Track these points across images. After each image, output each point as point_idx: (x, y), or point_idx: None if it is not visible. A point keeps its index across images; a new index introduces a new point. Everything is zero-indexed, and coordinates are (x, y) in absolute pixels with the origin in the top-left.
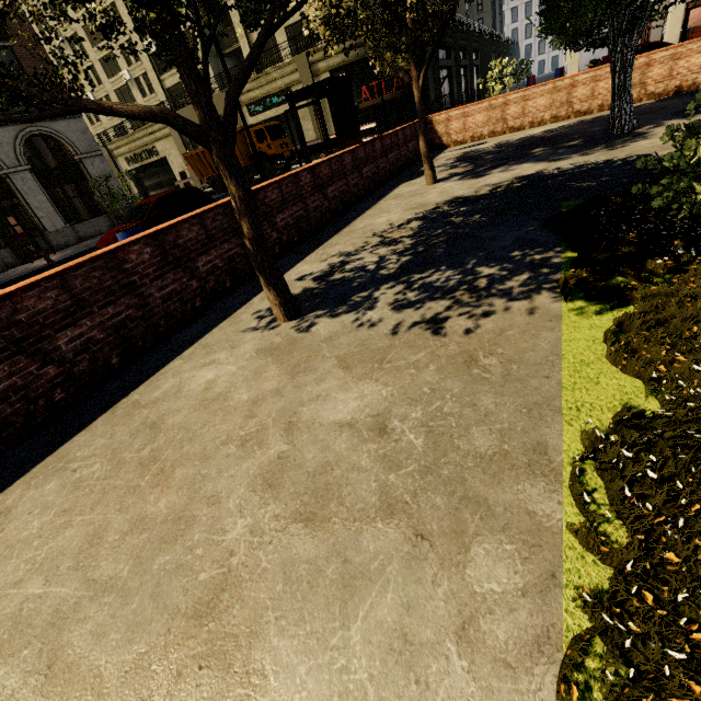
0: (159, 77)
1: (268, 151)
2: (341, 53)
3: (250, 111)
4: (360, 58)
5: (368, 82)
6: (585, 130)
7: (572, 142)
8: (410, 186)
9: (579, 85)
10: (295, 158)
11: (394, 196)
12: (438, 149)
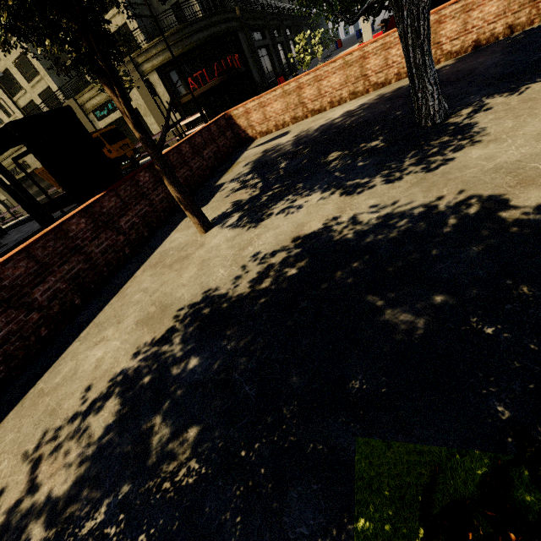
0: (12, 99)
1: (110, 155)
2: (161, 51)
3: (97, 116)
4: (180, 53)
5: (193, 73)
6: (386, 115)
7: (372, 142)
8: (185, 230)
9: (371, 56)
10: (140, 154)
11: (157, 259)
12: (246, 142)
